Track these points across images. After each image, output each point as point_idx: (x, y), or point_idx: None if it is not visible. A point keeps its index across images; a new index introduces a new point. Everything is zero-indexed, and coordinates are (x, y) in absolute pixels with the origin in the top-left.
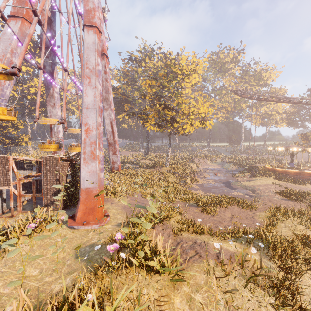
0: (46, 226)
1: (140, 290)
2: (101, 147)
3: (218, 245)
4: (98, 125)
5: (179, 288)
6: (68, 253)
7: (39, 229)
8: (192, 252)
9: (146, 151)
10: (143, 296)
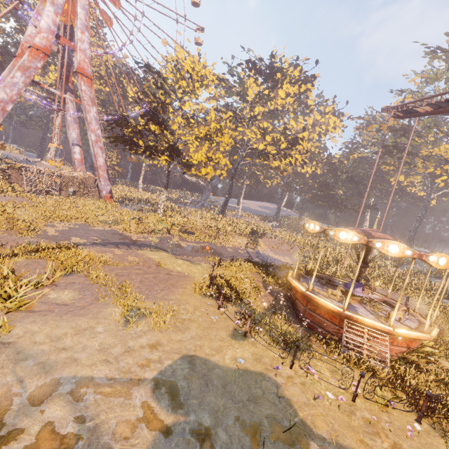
0: None
1: None
2: None
3: None
4: None
5: None
6: None
7: None
8: None
9: (221, 210)
10: None
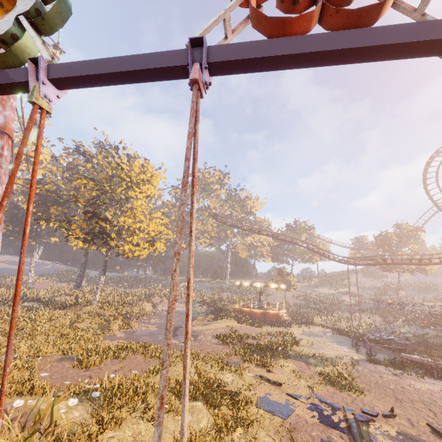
0: None
1: None
2: None
3: (23, 402)
4: None
5: None
6: None
7: None
8: None
9: (78, 281)
10: None
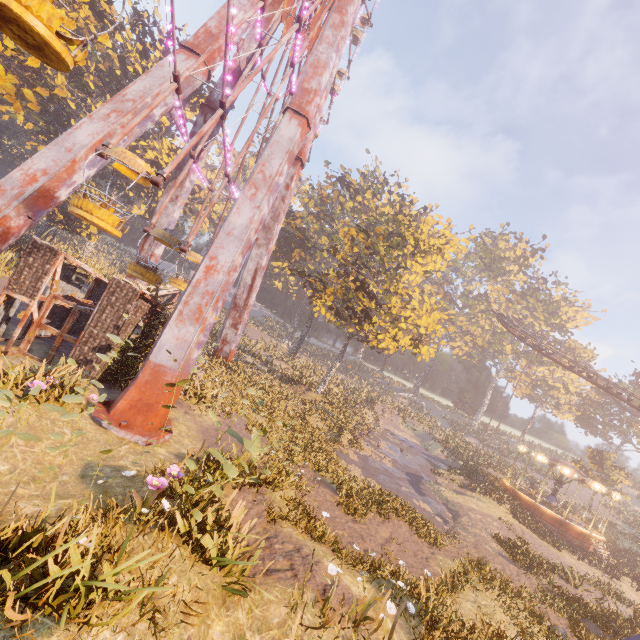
0: (65, 397)
1: (169, 570)
2: (219, 307)
3: (335, 570)
4: (233, 268)
5: (231, 608)
6: (71, 462)
7: (44, 396)
8: (284, 563)
9: (295, 348)
10: (167, 585)
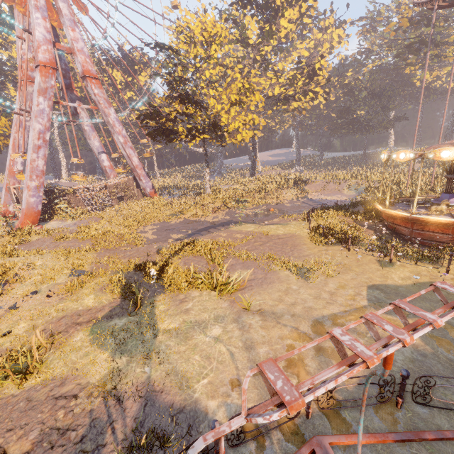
0: None
1: None
2: (35, 179)
3: None
4: (33, 161)
5: None
6: None
7: None
8: None
9: (251, 171)
10: None
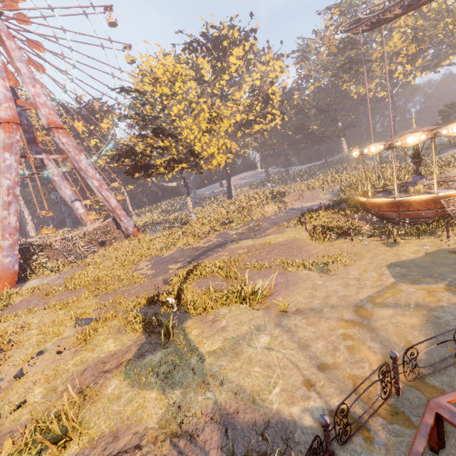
0: None
1: None
2: (8, 237)
3: None
4: (3, 218)
5: None
6: None
7: None
8: None
9: (228, 194)
10: None
